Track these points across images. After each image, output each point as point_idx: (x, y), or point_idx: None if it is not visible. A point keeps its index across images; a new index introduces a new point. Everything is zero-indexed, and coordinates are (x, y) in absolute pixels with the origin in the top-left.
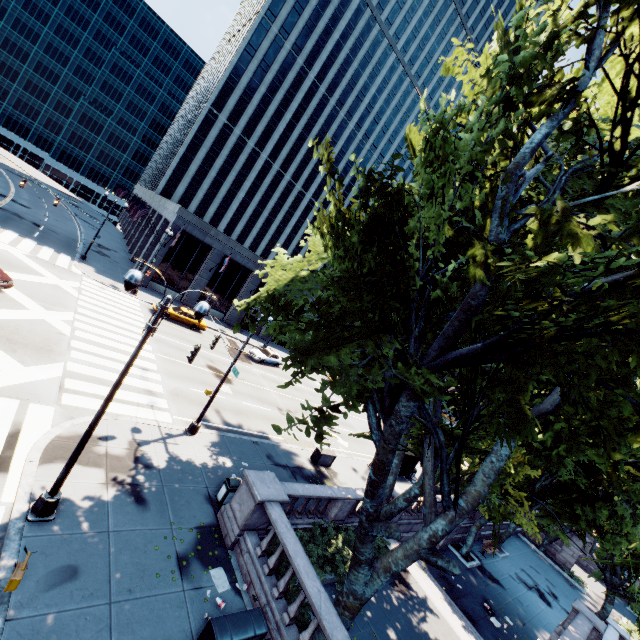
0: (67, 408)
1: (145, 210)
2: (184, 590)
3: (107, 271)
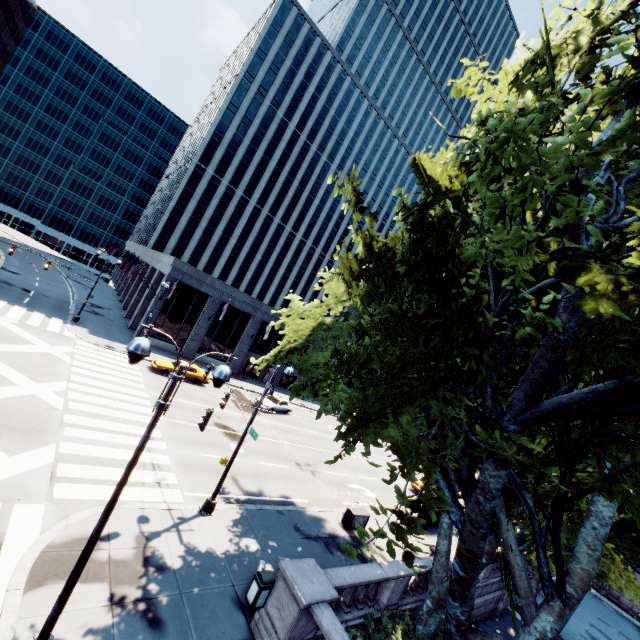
0: (60, 503)
1: (139, 265)
2: None
3: (101, 331)
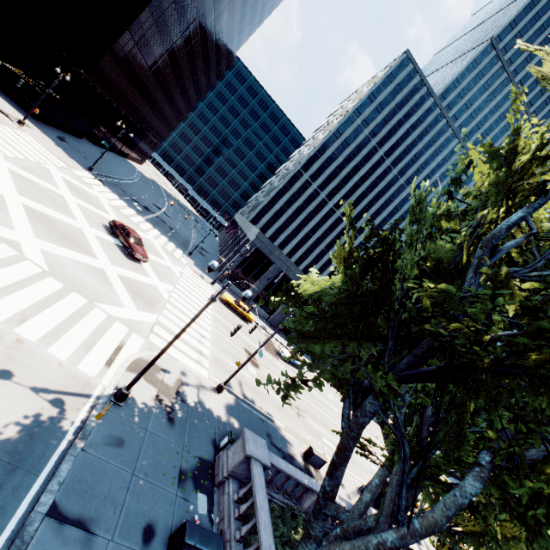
0: (150, 343)
1: (236, 230)
2: (177, 495)
3: (201, 265)
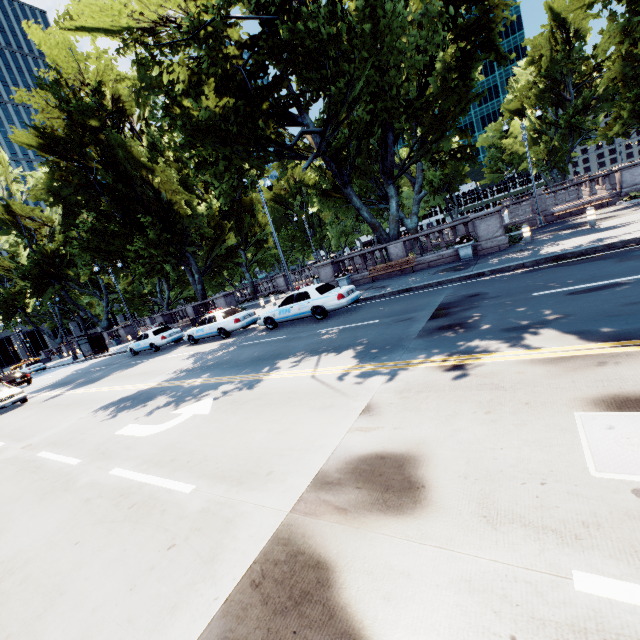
0: None
1: None
2: None
3: None
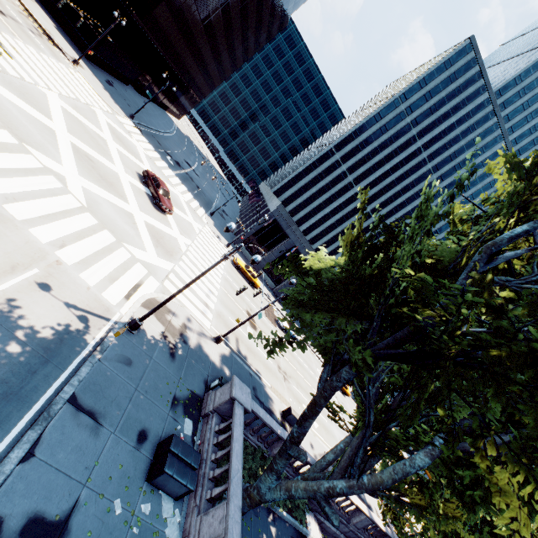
0: (164, 287)
1: (259, 198)
2: (169, 414)
3: (220, 227)
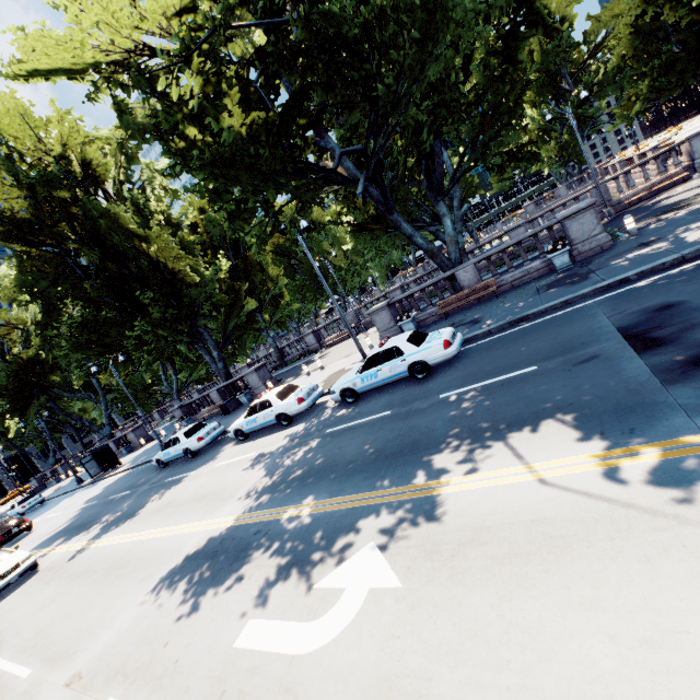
0: None
1: None
2: None
3: None
